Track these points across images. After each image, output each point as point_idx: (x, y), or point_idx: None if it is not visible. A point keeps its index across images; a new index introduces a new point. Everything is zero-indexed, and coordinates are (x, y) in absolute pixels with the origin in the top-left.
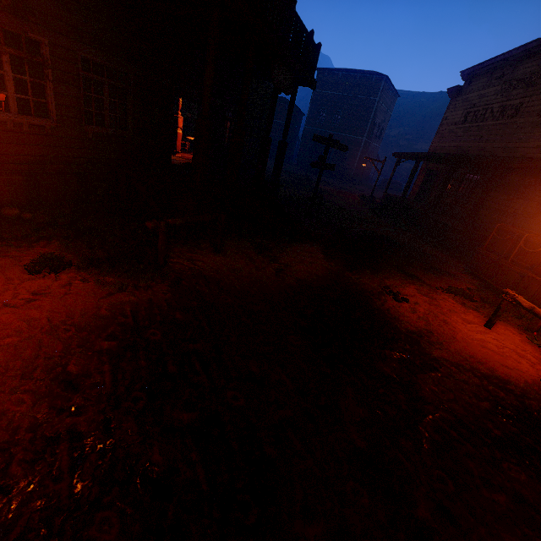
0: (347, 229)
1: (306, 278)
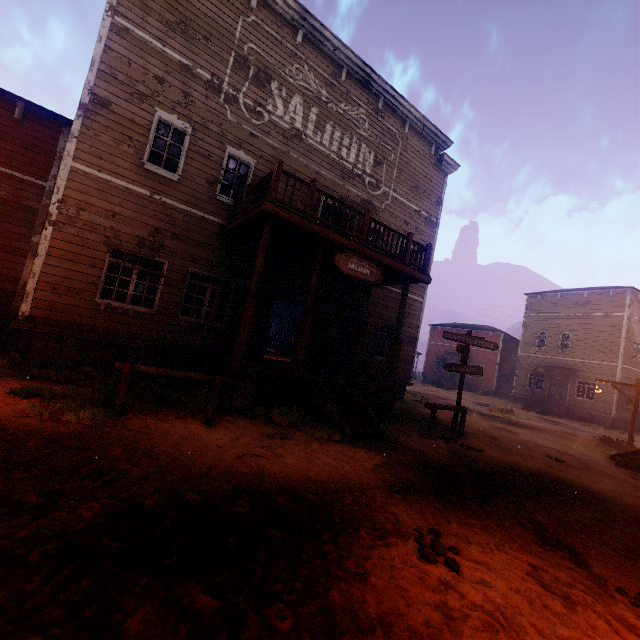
0: (495, 459)
1: (279, 472)
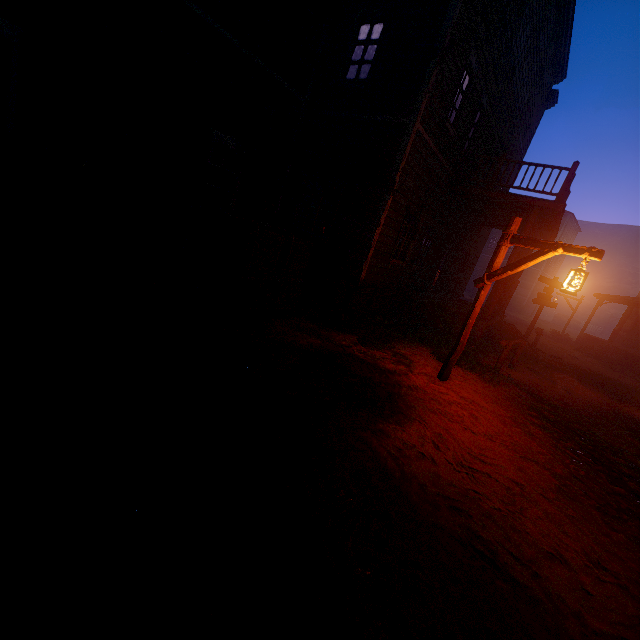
0: (575, 365)
1: (592, 401)
